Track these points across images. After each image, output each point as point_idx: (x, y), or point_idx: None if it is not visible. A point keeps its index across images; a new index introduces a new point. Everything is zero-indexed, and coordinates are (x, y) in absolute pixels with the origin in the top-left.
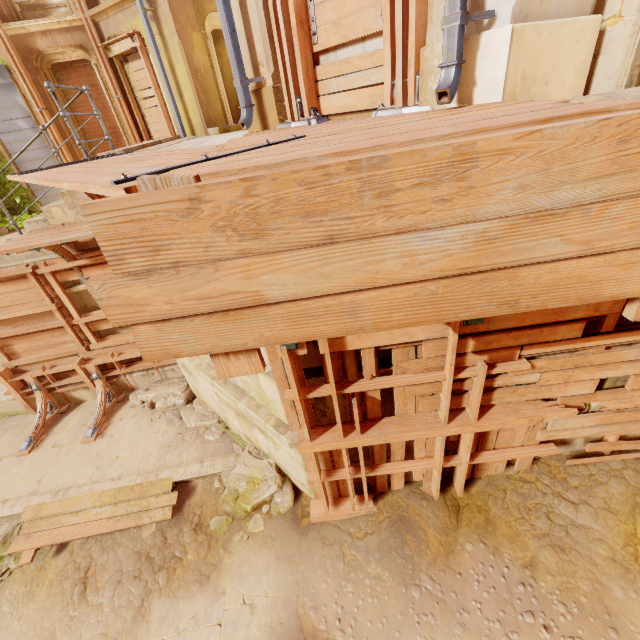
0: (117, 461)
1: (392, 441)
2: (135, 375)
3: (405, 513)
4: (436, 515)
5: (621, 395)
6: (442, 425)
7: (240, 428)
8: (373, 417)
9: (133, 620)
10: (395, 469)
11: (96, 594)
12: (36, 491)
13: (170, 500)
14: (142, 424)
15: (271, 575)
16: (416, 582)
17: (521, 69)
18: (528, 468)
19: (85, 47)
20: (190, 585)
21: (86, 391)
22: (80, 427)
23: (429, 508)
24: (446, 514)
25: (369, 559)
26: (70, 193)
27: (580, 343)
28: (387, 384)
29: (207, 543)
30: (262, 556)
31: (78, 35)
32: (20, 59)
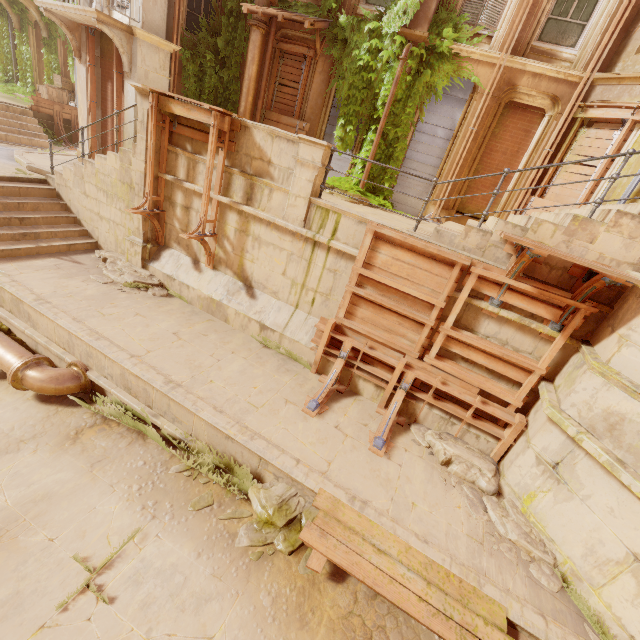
0: (415, 510)
1: None
2: (434, 411)
3: None
4: None
5: None
6: None
7: (637, 626)
8: None
9: None
10: None
11: None
12: (327, 474)
13: None
14: (434, 477)
15: None
16: None
17: None
18: None
19: (557, 99)
20: None
21: (373, 388)
22: (361, 424)
23: None
24: None
25: None
26: (584, 221)
27: None
28: None
29: None
30: None
31: (562, 88)
32: (495, 86)
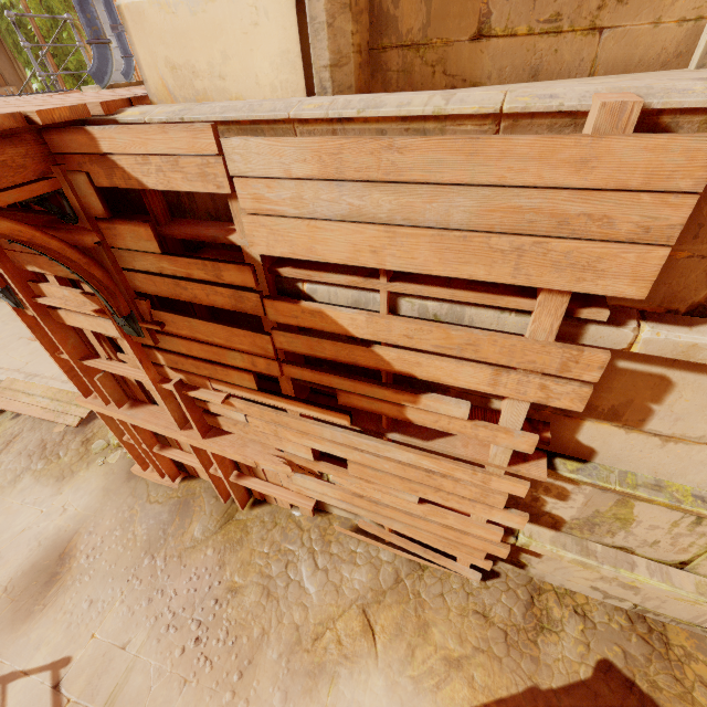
0: None
1: (140, 425)
2: None
3: (192, 500)
4: (211, 514)
5: (346, 477)
6: (177, 429)
7: None
8: (143, 399)
9: (10, 481)
10: (176, 456)
11: (6, 454)
12: (21, 369)
13: (83, 413)
14: None
15: (90, 497)
16: (152, 553)
17: (163, 57)
18: (313, 517)
19: None
20: (51, 477)
21: None
22: None
23: (212, 506)
24: (218, 518)
25: (142, 520)
26: None
27: (263, 397)
28: (112, 369)
29: (82, 455)
30: (98, 481)
31: None
32: None
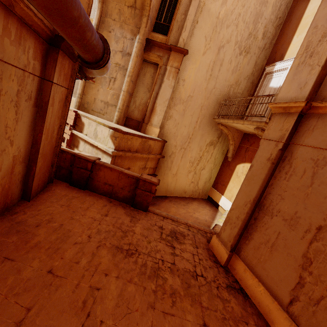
0: None
1: None
2: None
3: None
4: None
5: None
6: None
7: None
8: None
9: None
10: None
11: None
12: None
13: None
14: None
15: None
16: None
17: None
18: None
19: None
20: None
21: None
22: None
23: None
24: None
25: None
26: None
27: None
28: None
29: None
30: None
31: None
32: None
